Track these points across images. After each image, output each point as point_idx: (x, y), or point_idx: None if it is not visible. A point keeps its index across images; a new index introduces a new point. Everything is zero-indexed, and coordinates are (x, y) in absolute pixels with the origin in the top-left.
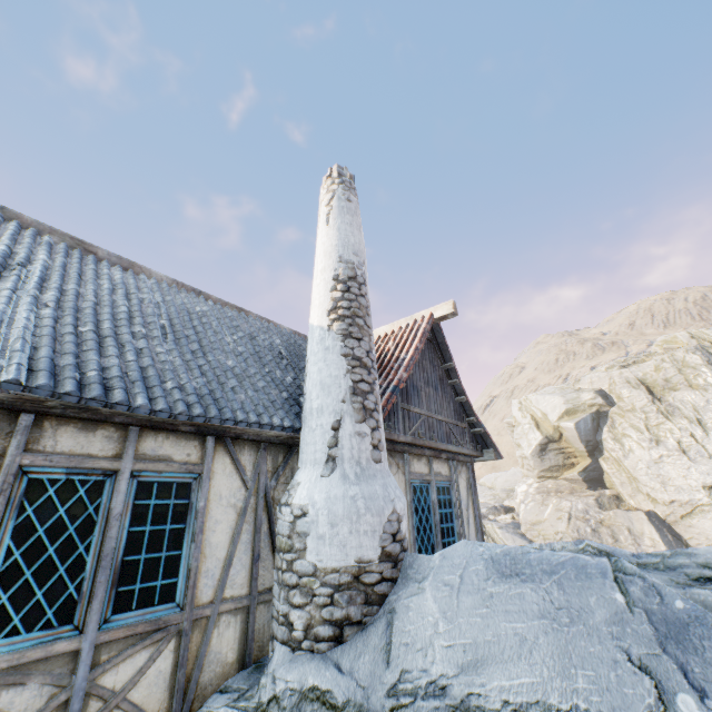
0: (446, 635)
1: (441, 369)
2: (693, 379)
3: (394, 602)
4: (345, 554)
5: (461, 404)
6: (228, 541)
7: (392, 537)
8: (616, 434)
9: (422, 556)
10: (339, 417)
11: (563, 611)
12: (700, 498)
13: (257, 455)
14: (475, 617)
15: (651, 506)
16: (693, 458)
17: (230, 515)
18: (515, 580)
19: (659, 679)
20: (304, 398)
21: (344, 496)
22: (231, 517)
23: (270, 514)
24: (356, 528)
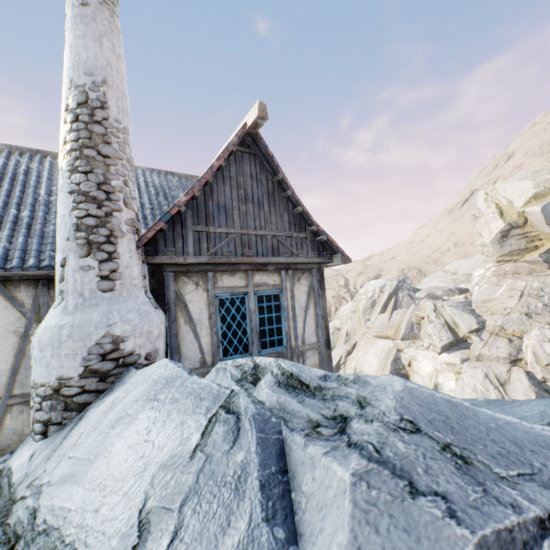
0: (77, 448)
1: (271, 183)
2: None
3: (88, 410)
4: (49, 373)
5: (300, 215)
6: (12, 357)
7: (101, 357)
8: None
9: (132, 371)
10: (65, 255)
11: (146, 444)
12: None
13: (37, 291)
14: (100, 436)
15: None
16: None
17: (11, 339)
18: (149, 405)
19: (146, 539)
20: None
21: (55, 326)
22: (13, 340)
23: None
24: (58, 353)
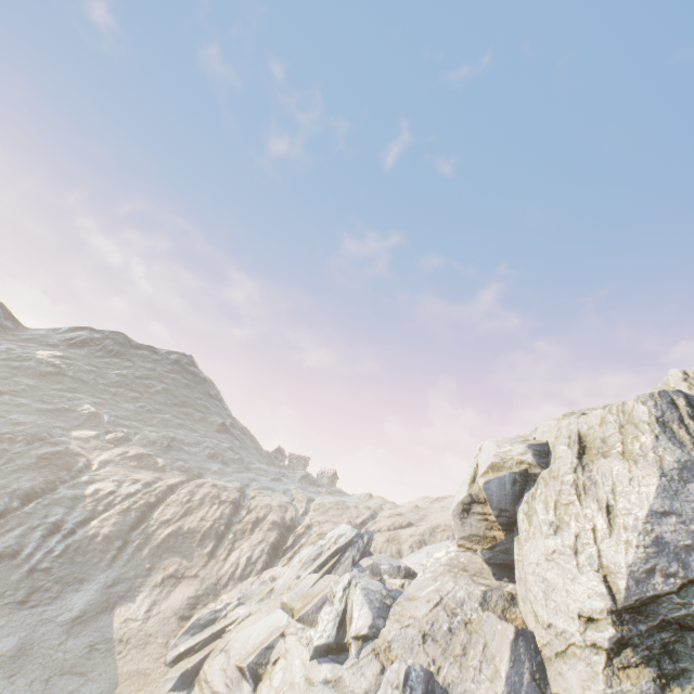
0: None
1: None
2: (629, 443)
3: None
4: None
5: None
6: None
7: None
8: (532, 507)
9: None
10: None
11: None
12: (572, 633)
13: None
14: None
15: (533, 624)
16: (581, 566)
17: None
18: None
19: None
20: None
21: None
22: None
23: None
24: None
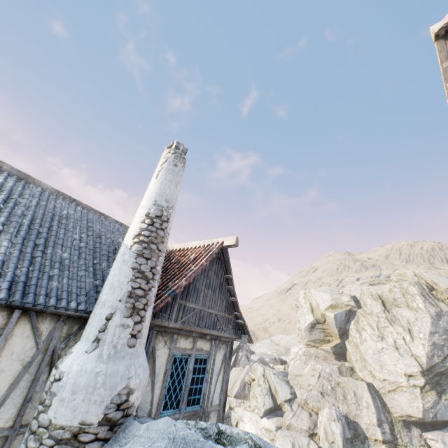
0: None
1: (223, 278)
2: (410, 302)
3: None
4: (73, 416)
5: (232, 302)
6: (8, 385)
7: (117, 406)
8: (359, 327)
9: (135, 423)
10: (113, 311)
11: None
12: (401, 381)
13: (56, 324)
14: None
15: (371, 380)
16: (402, 354)
17: (16, 367)
18: None
19: None
20: (101, 290)
21: (91, 371)
22: (17, 368)
23: (52, 368)
24: (89, 398)
